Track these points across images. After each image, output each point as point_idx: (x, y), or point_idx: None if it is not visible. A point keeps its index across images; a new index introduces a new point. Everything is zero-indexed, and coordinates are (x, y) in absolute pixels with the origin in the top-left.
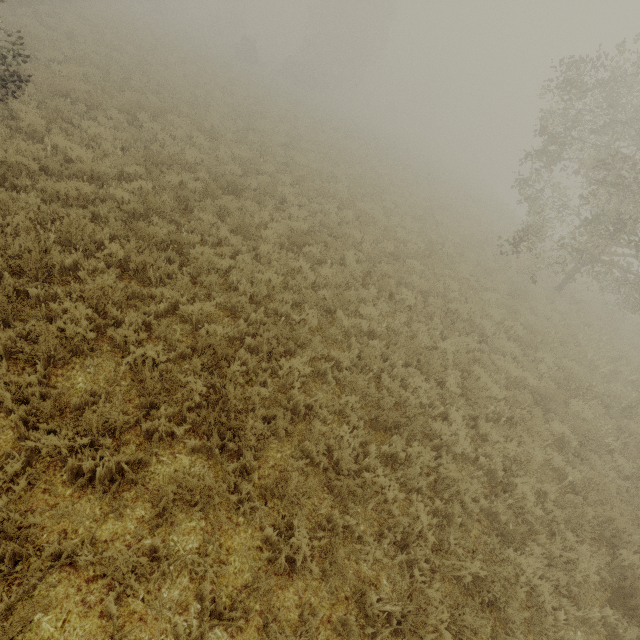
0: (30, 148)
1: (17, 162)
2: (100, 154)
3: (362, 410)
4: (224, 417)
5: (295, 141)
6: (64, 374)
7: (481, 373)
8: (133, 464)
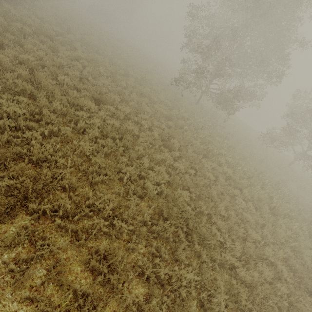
0: None
1: None
2: None
3: (91, 97)
4: (33, 78)
5: (88, 34)
6: None
7: (144, 104)
8: None
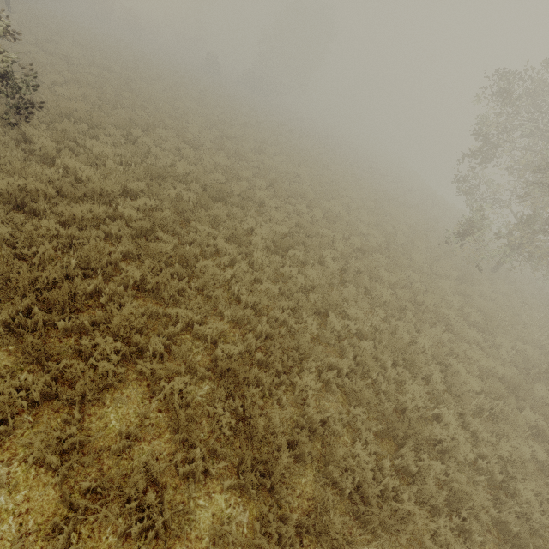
0: (45, 171)
1: (36, 188)
2: (105, 172)
3: (371, 422)
4: (257, 453)
5: (262, 145)
6: (96, 412)
7: (459, 367)
8: (173, 513)
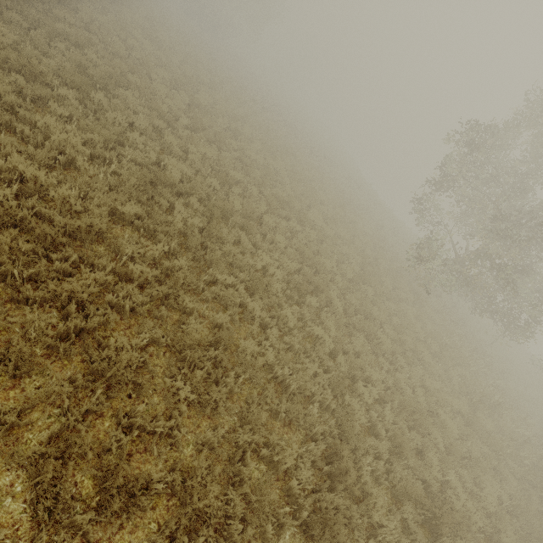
0: None
1: None
2: (81, 183)
3: (420, 519)
4: None
5: (235, 122)
6: None
7: (446, 418)
8: None
